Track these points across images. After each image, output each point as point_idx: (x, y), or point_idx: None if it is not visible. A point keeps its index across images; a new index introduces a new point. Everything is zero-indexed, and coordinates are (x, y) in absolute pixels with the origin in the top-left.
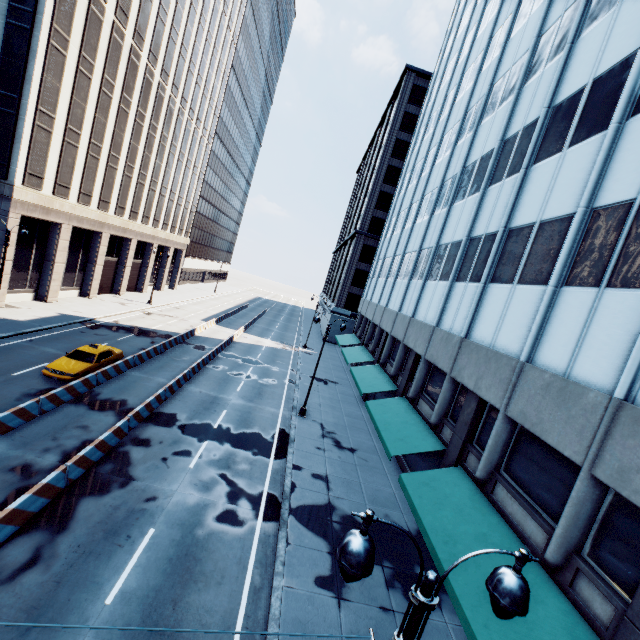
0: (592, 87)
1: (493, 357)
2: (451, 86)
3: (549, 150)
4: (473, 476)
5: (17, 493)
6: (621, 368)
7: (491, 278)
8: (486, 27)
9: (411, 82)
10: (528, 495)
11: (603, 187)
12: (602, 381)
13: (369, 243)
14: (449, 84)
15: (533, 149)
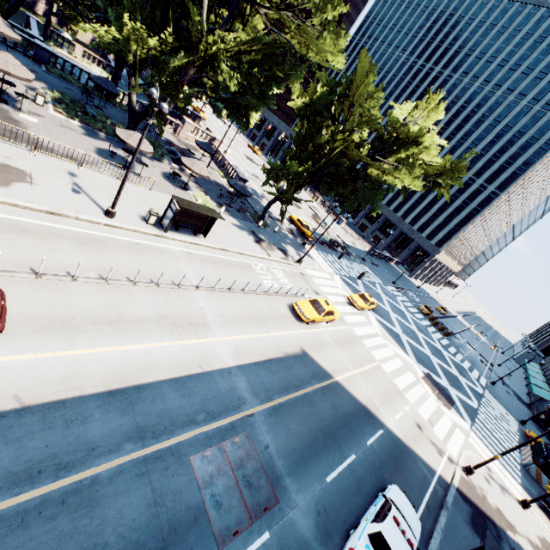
0: None
1: None
2: None
3: None
4: None
5: None
6: None
7: None
8: None
9: None
10: None
11: None
12: None
13: None
14: None
15: None
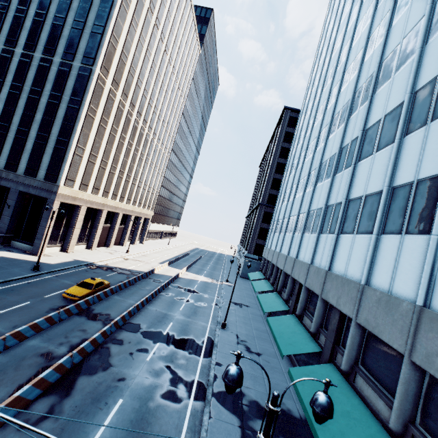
0: (384, 119)
1: (346, 282)
2: (311, 117)
3: (366, 154)
4: (341, 370)
5: (43, 370)
6: (419, 285)
7: (341, 231)
8: (327, 86)
9: (288, 115)
10: (377, 381)
11: (396, 174)
12: (410, 295)
13: (268, 210)
14: (309, 116)
15: (357, 153)
